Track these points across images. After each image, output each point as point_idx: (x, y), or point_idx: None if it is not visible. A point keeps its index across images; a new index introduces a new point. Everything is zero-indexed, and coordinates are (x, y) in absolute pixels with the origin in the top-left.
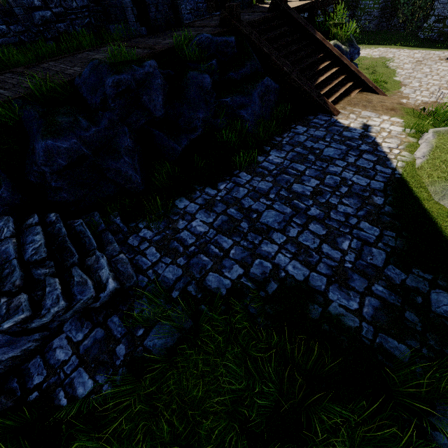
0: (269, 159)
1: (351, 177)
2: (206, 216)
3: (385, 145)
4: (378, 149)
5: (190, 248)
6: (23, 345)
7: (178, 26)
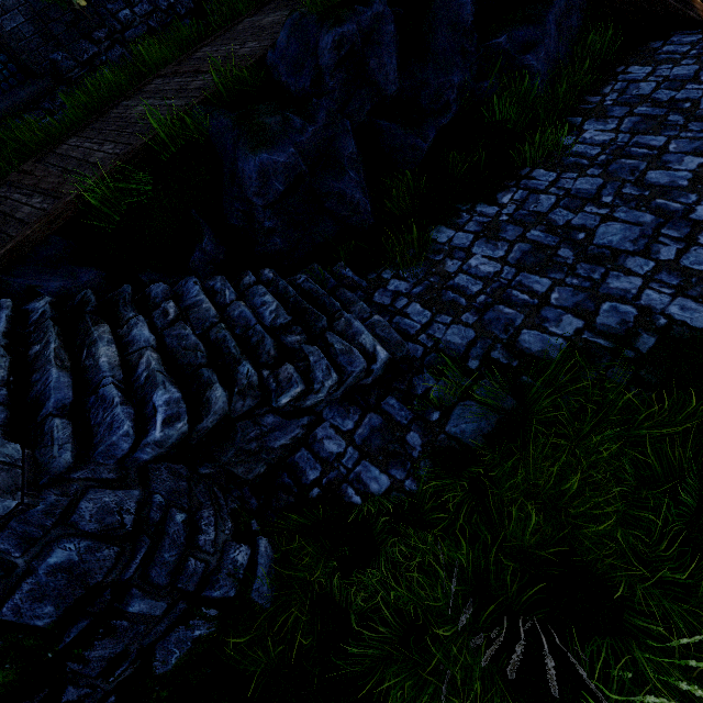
0: (584, 138)
1: None
2: (490, 249)
3: None
4: None
5: (478, 298)
6: (293, 431)
7: None
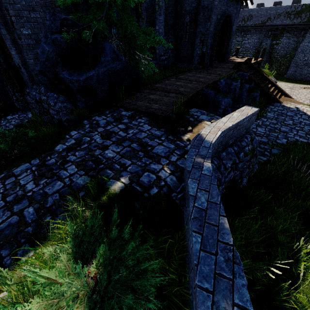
0: (268, 115)
1: (302, 121)
2: (261, 128)
3: (308, 113)
4: (306, 114)
5: (264, 135)
6: None
7: (210, 66)
